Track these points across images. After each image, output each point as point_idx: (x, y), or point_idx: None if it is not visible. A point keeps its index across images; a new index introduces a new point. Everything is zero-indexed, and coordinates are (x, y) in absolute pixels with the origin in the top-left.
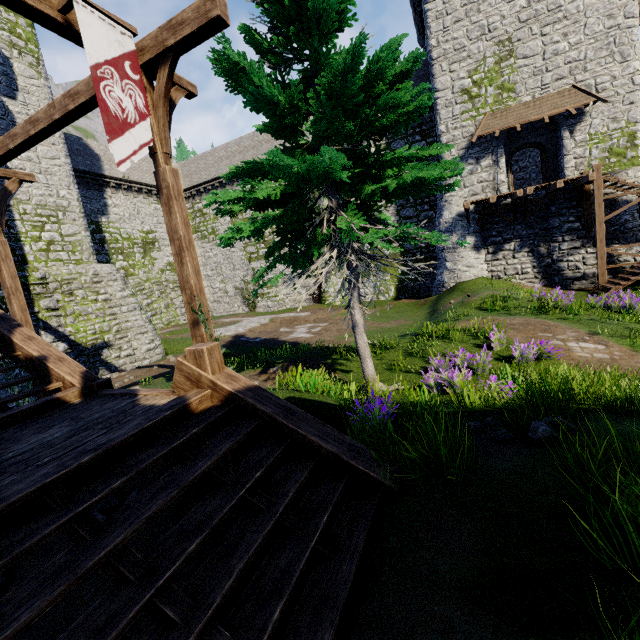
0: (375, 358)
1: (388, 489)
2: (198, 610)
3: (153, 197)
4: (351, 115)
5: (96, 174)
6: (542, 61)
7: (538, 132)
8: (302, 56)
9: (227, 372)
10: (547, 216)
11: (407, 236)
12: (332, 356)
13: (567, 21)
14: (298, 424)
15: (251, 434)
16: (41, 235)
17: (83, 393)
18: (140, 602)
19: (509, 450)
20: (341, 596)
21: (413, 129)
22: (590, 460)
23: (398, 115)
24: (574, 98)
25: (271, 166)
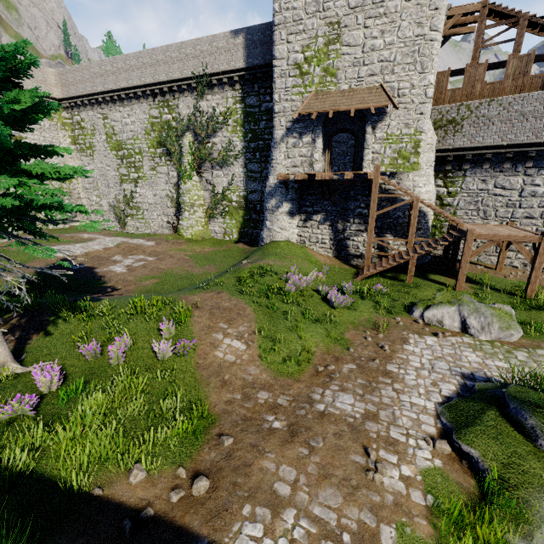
0: (85, 323)
1: None
2: None
3: None
4: None
5: None
6: (361, 53)
7: (353, 120)
8: None
9: None
10: (348, 198)
11: None
12: (61, 313)
13: (386, 18)
14: None
15: None
16: None
17: None
18: None
19: None
20: None
21: (265, 88)
22: None
23: None
24: (378, 97)
25: None
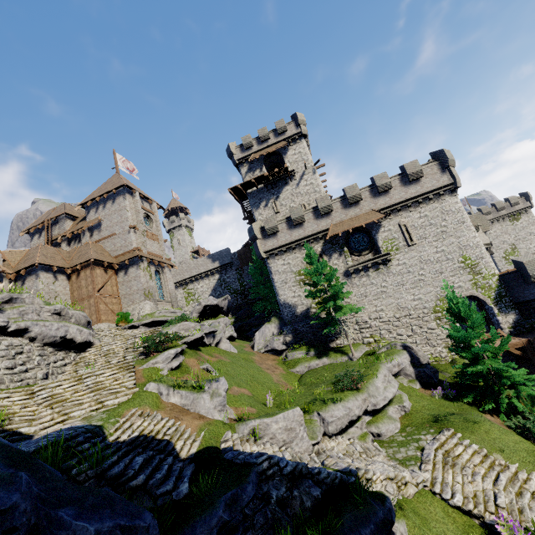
0: None
1: None
2: None
3: None
4: None
5: None
6: (526, 250)
7: None
8: None
9: None
10: None
11: None
12: None
13: (529, 240)
14: None
15: None
16: None
17: None
18: None
19: None
20: None
21: None
22: None
23: None
24: None
25: None
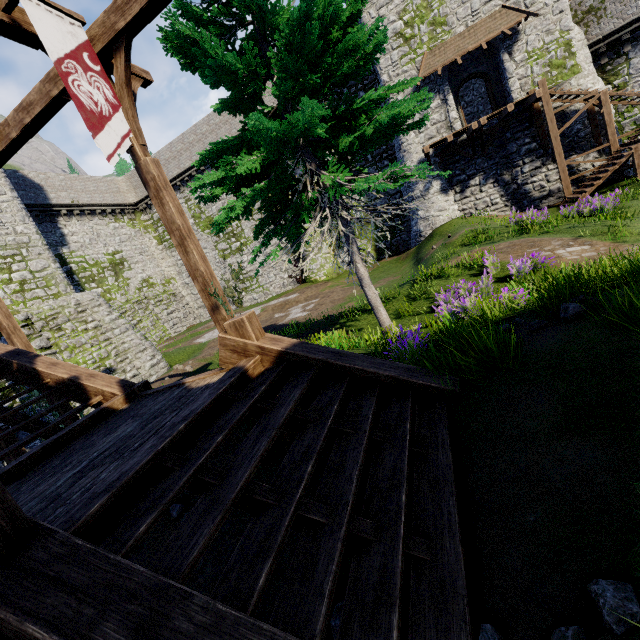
0: None
1: (451, 394)
2: (337, 510)
3: (109, 216)
4: (313, 68)
5: (43, 205)
6: None
7: (478, 61)
8: (245, 20)
9: (269, 336)
10: (504, 143)
11: (395, 176)
12: (339, 321)
13: None
14: (352, 362)
15: (309, 385)
16: (11, 277)
17: (127, 399)
18: (289, 513)
19: (548, 332)
20: (449, 475)
21: (355, 86)
22: (634, 303)
23: (357, 60)
24: (506, 18)
25: (241, 142)
